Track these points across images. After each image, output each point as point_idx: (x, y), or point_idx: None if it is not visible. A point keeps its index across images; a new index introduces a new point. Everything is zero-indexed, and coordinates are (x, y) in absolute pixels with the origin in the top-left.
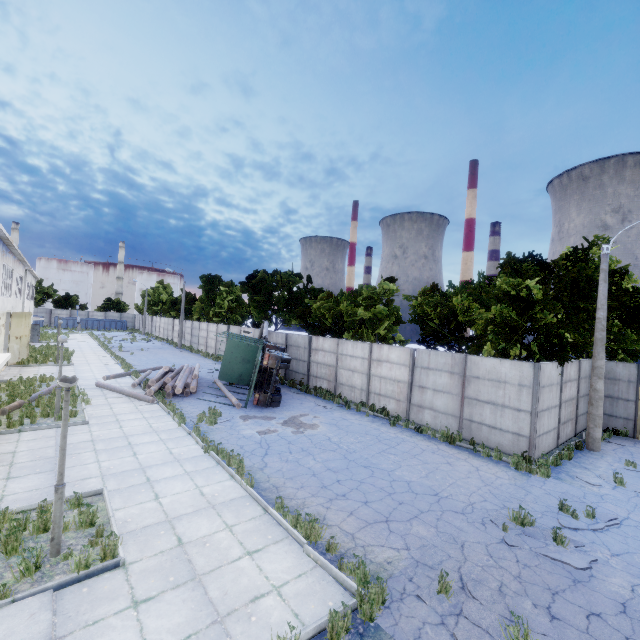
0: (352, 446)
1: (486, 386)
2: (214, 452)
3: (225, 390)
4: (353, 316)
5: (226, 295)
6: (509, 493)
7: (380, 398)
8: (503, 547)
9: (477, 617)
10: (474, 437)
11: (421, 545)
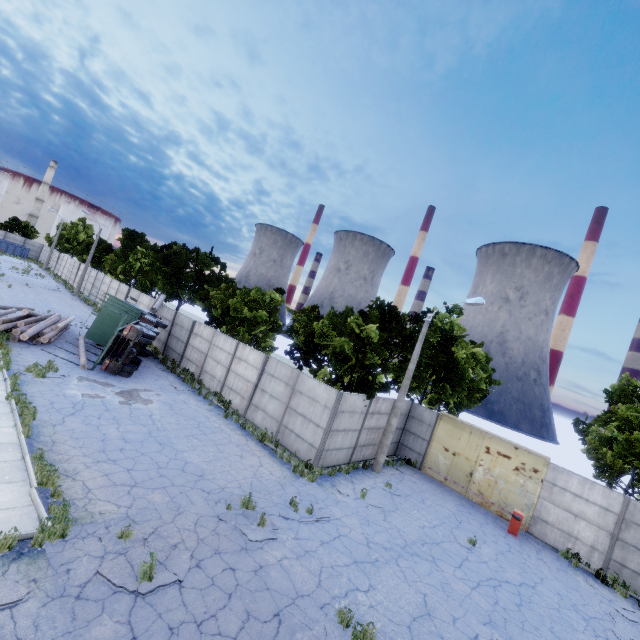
0: (167, 425)
1: (304, 401)
2: (16, 401)
3: (81, 349)
4: (239, 313)
5: (141, 256)
6: (266, 486)
7: (231, 392)
8: (214, 520)
9: (135, 557)
10: (284, 441)
11: (145, 507)
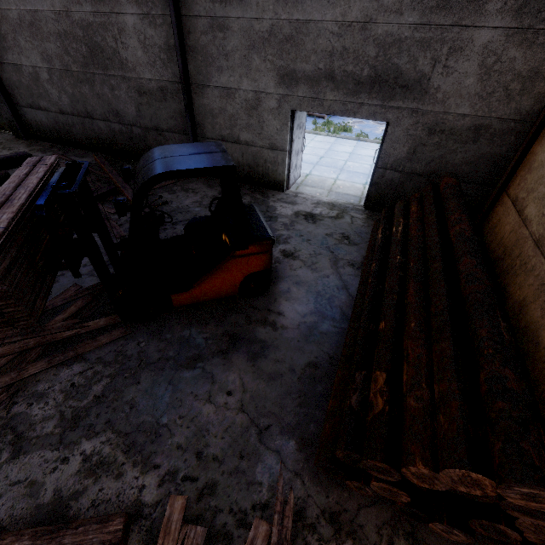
0: None
1: None
2: None
3: None
4: None
5: None
6: None
7: None
8: None
9: None
10: None
11: None
